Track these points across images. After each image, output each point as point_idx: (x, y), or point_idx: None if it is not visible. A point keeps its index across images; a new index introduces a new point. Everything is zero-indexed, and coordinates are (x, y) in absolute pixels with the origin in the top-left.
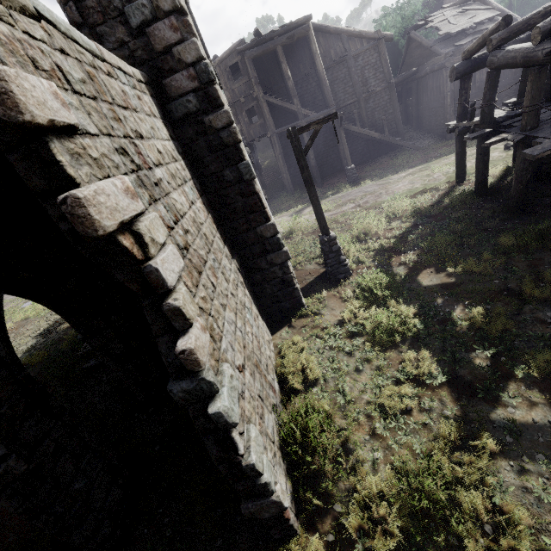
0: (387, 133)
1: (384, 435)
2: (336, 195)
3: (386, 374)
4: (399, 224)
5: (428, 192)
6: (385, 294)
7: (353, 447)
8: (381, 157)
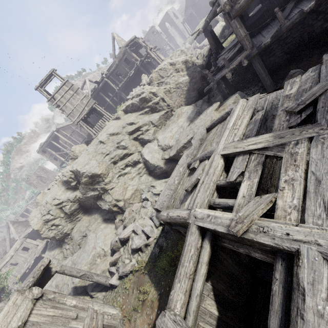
0: None
1: None
2: None
3: None
4: None
5: None
6: None
7: None
8: None
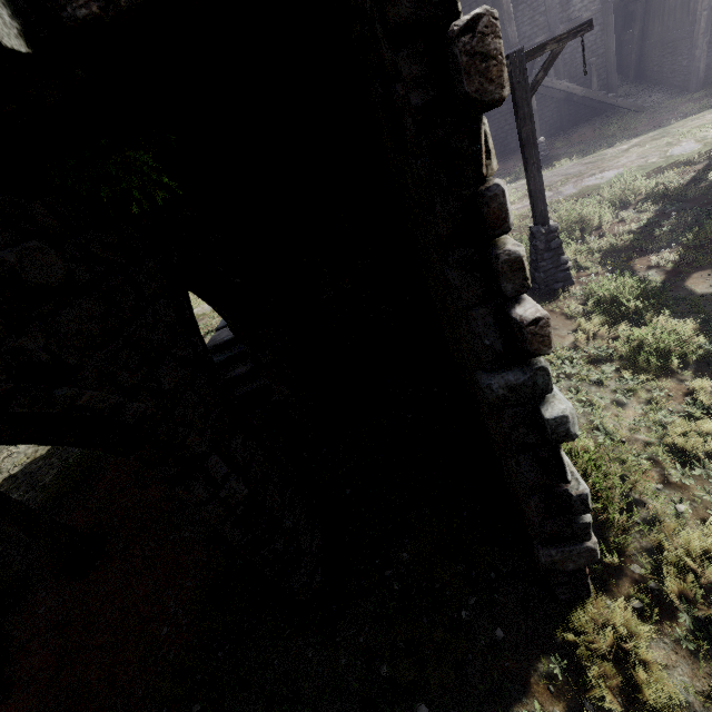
0: (596, 85)
1: (687, 483)
2: (517, 183)
3: (665, 408)
4: (633, 214)
5: (673, 168)
6: (637, 307)
7: (639, 497)
8: (579, 126)
